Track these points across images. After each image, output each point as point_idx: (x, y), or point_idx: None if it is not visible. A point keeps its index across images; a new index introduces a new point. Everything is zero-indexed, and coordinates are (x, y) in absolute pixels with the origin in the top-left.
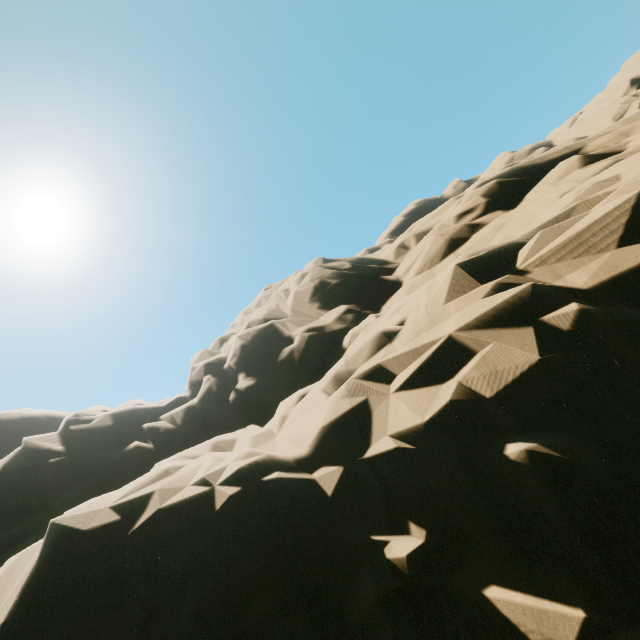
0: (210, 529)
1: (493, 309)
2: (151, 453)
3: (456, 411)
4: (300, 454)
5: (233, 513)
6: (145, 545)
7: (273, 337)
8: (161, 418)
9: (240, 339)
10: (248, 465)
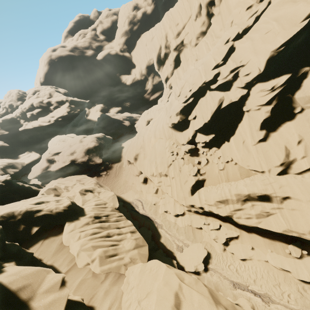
0: (9, 119)
1: (19, 111)
2: (1, 116)
3: (18, 114)
4: (14, 116)
5: (10, 118)
6: (6, 119)
7: (12, 105)
8: (0, 113)
9: (7, 104)
10: (10, 116)
